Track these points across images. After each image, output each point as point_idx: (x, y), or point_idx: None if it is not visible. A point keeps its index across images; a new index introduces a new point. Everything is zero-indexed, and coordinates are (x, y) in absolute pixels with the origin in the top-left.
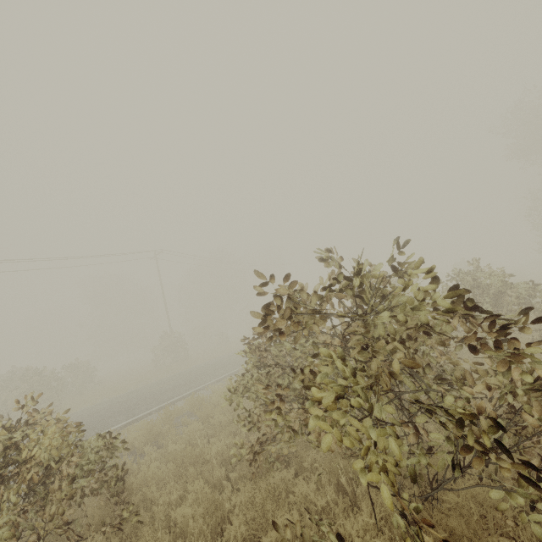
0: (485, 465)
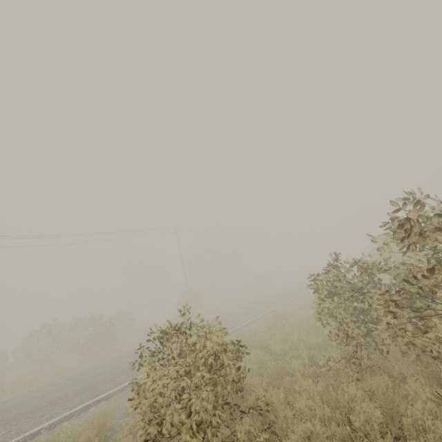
0: None
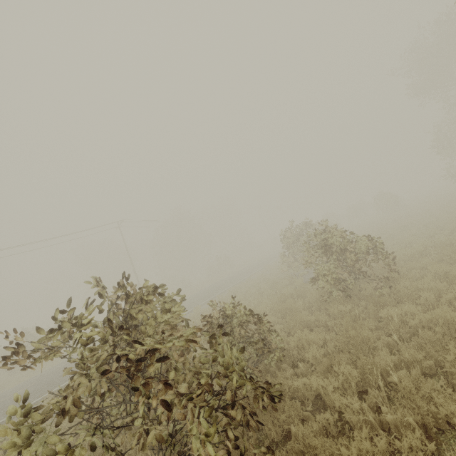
0: (216, 447)
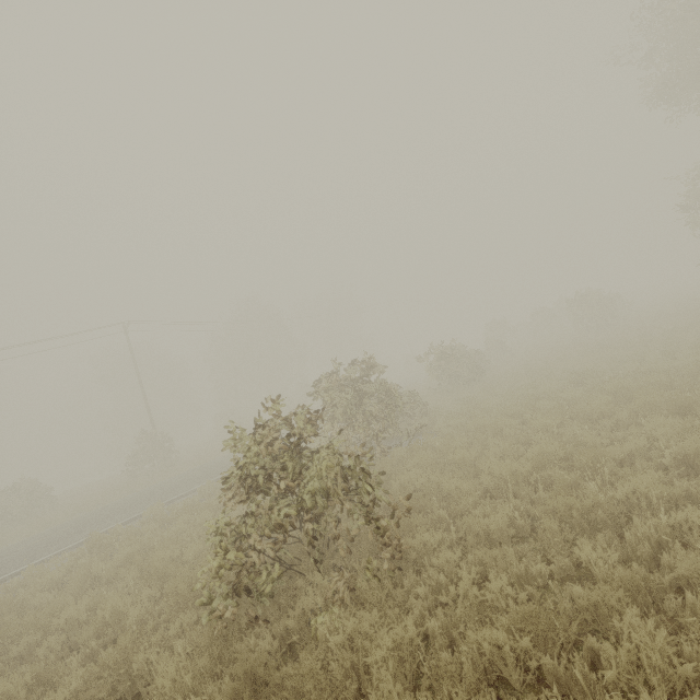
0: None
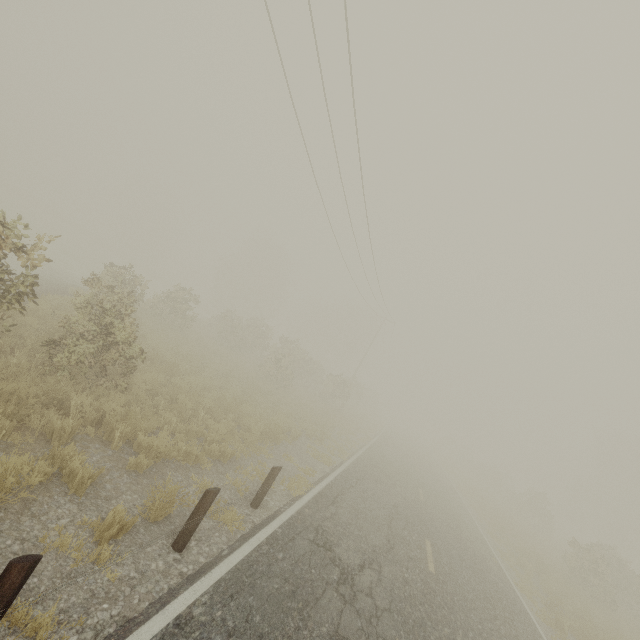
0: None
